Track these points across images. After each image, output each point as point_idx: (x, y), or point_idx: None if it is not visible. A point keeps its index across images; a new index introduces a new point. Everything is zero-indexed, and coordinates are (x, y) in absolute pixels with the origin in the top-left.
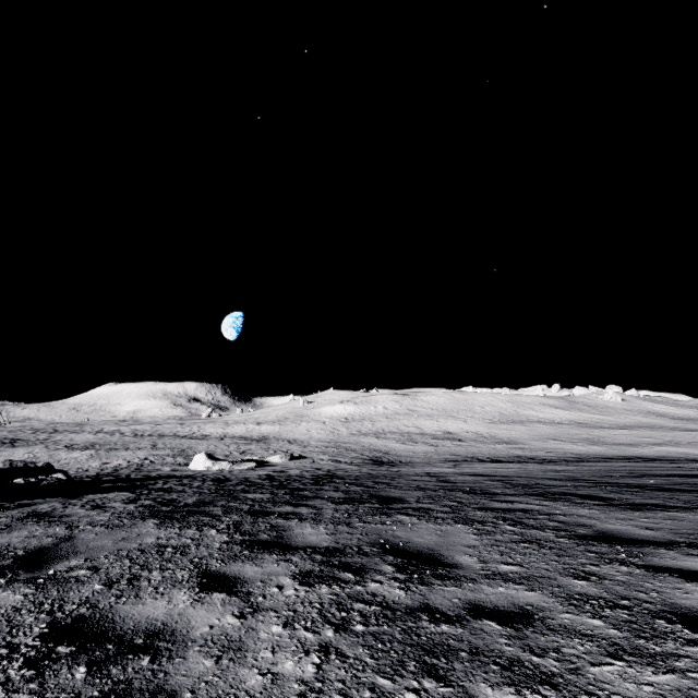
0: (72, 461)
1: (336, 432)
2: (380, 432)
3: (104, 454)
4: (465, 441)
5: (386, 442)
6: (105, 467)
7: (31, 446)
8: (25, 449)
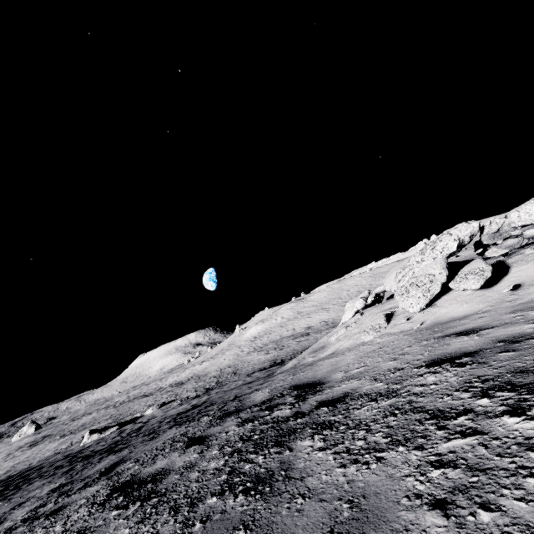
0: (41, 455)
1: (240, 354)
2: (266, 344)
3: (70, 438)
4: (310, 334)
5: (258, 355)
6: (46, 456)
7: (43, 442)
8: (35, 448)
